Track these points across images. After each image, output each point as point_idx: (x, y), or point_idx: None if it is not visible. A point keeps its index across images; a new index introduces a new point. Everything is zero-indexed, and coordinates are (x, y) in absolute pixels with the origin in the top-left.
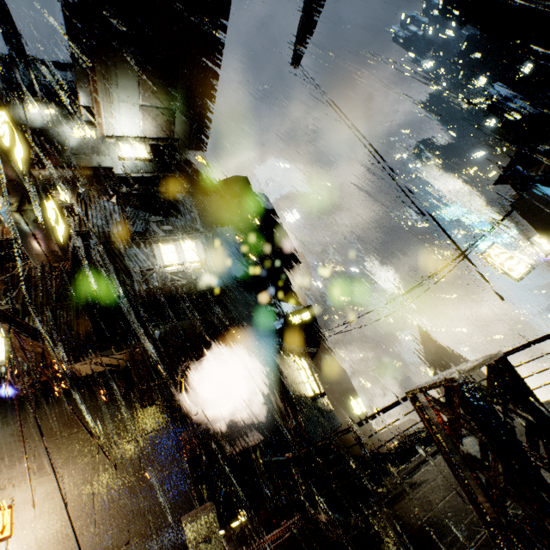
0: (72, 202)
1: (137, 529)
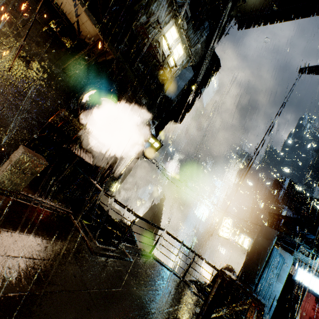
0: None
1: None
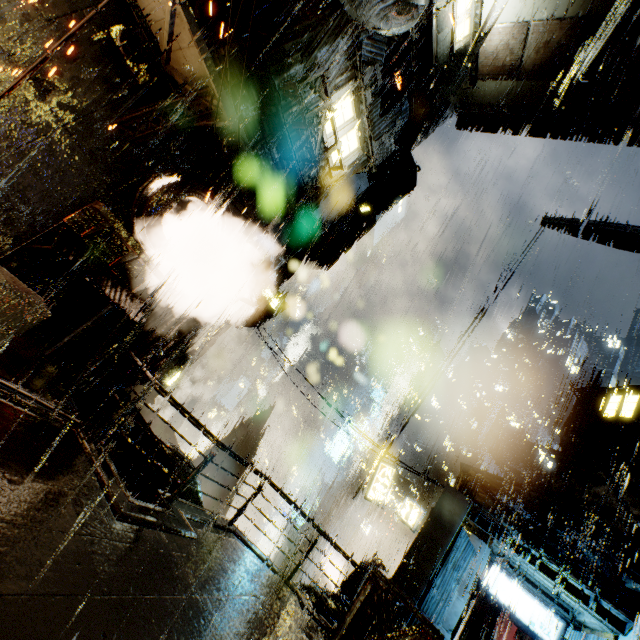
0: None
1: None
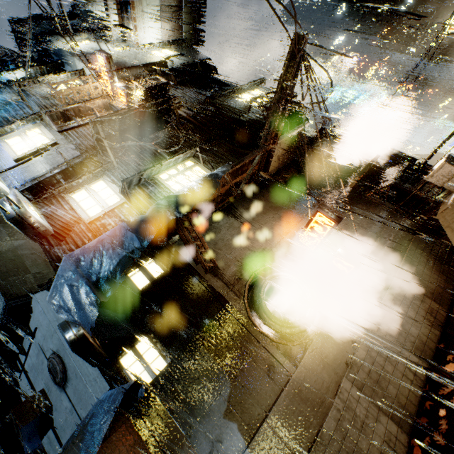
0: (166, 80)
1: (374, 231)
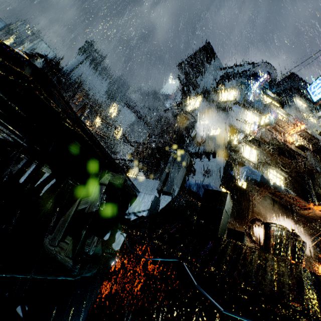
0: (311, 149)
1: None
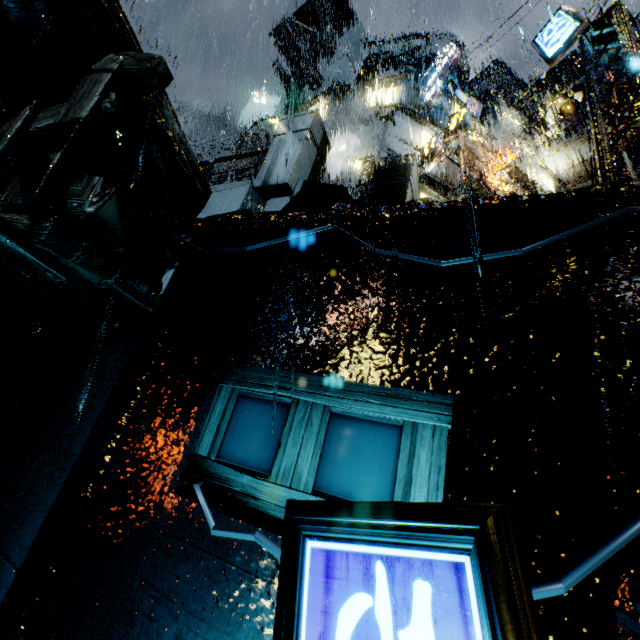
0: None
1: None
